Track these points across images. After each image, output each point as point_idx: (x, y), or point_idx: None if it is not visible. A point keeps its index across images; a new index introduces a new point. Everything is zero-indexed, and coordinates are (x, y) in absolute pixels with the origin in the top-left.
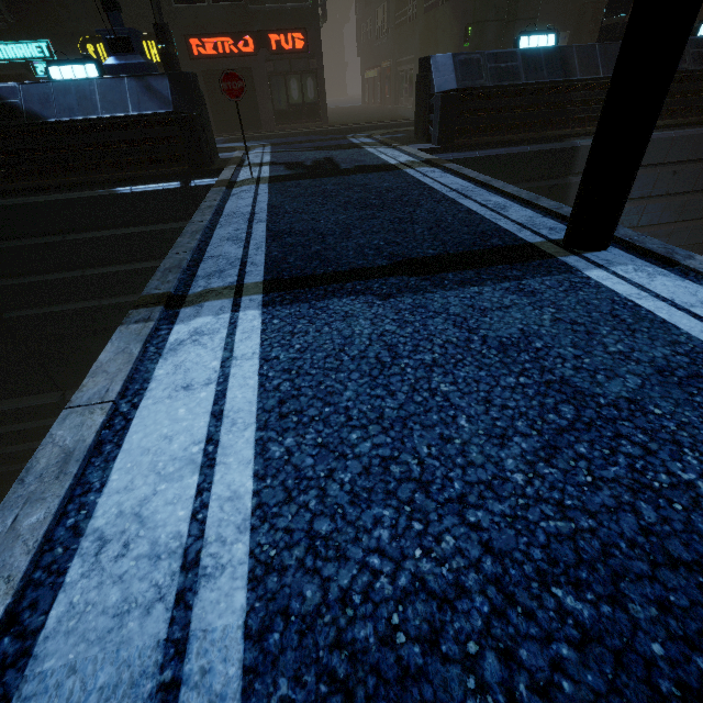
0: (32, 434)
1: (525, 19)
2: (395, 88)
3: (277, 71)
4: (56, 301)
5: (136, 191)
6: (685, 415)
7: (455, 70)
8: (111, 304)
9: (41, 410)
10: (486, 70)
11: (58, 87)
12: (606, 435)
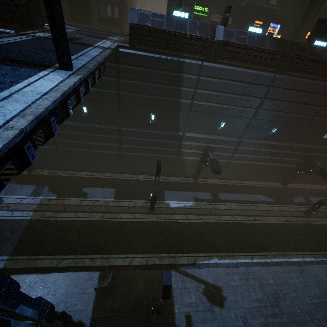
0: None
1: (188, 4)
2: None
3: None
4: None
5: None
6: None
7: (137, 16)
8: None
9: None
10: (150, 19)
11: None
12: None
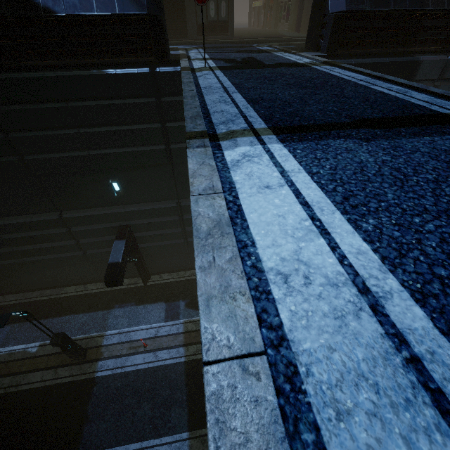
0: (40, 239)
1: None
2: (276, 15)
3: None
4: (59, 150)
5: (119, 73)
6: None
7: None
8: (96, 154)
9: (46, 223)
10: None
11: None
12: None
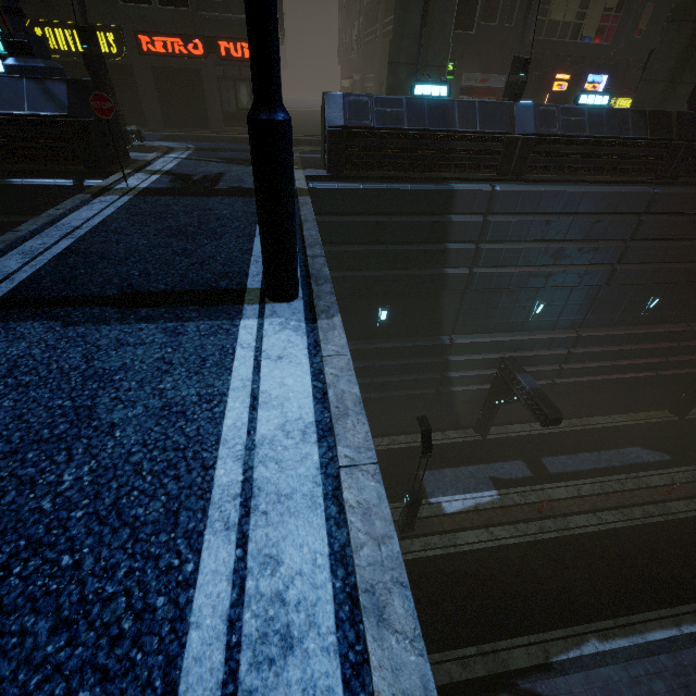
0: None
1: (435, 66)
2: None
3: (227, 76)
4: None
5: (29, 184)
6: (131, 439)
7: (343, 109)
8: None
9: None
10: (372, 113)
11: None
12: (60, 447)
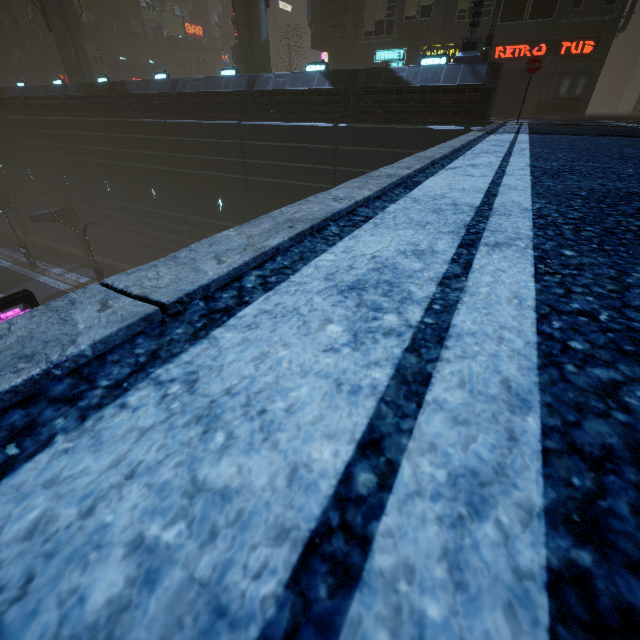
0: None
1: None
2: None
3: (555, 71)
4: None
5: (437, 129)
6: None
7: None
8: None
9: None
10: None
11: (425, 69)
12: None
